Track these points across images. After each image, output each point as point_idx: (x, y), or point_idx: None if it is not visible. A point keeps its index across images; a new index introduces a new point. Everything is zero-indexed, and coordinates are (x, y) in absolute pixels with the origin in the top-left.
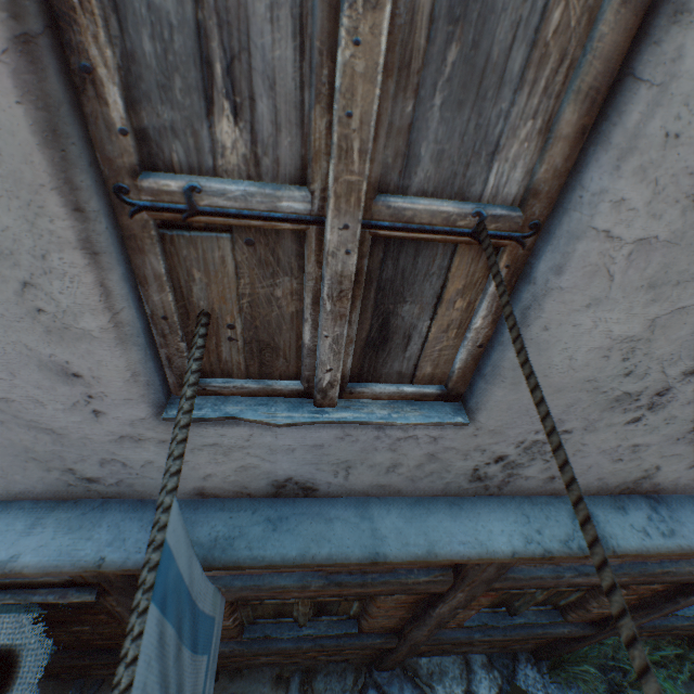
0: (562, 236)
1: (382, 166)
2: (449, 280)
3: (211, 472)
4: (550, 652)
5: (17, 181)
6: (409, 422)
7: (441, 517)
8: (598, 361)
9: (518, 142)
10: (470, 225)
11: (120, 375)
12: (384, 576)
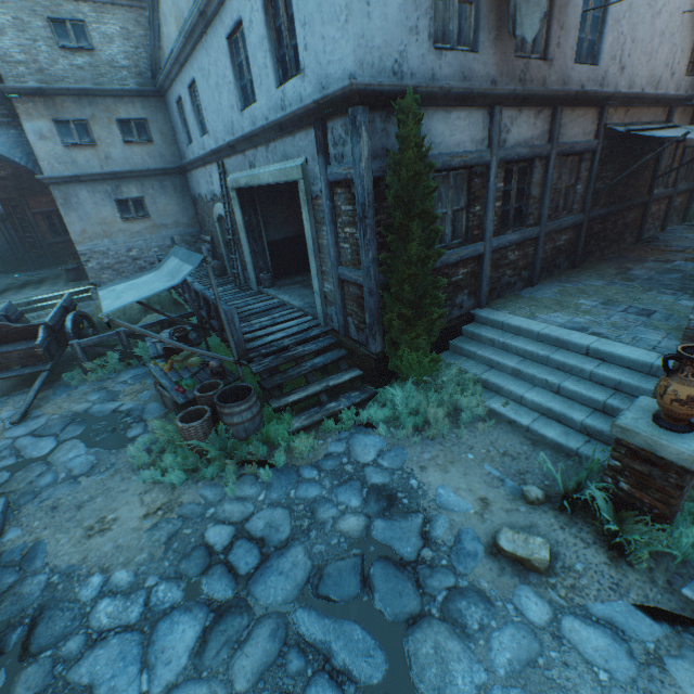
0: None
1: None
2: None
3: (682, 89)
4: (686, 212)
5: (691, 44)
6: None
7: None
8: None
9: None
10: None
11: (686, 67)
12: None
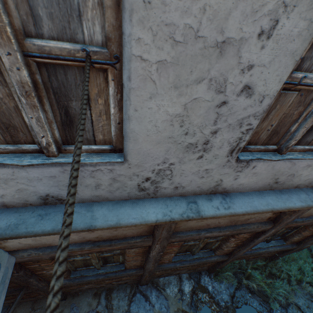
0: (125, 61)
1: (20, 20)
2: (89, 88)
3: (3, 193)
4: (213, 269)
5: None
6: (93, 162)
7: (127, 208)
8: (169, 127)
9: (90, 10)
10: (83, 56)
11: None
12: (120, 240)
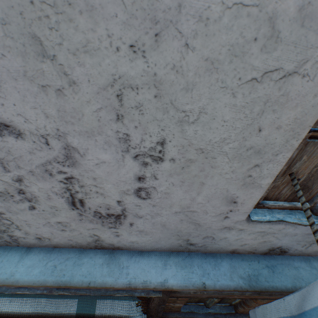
0: None
1: None
2: None
3: (247, 243)
4: None
5: (300, 124)
6: None
7: None
8: None
9: None
10: None
11: (253, 202)
12: None
